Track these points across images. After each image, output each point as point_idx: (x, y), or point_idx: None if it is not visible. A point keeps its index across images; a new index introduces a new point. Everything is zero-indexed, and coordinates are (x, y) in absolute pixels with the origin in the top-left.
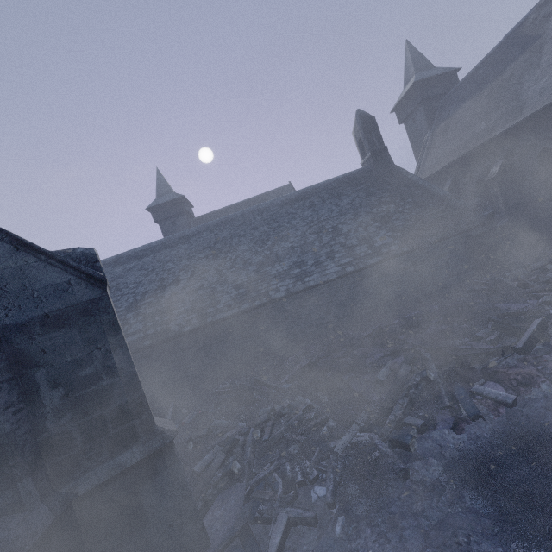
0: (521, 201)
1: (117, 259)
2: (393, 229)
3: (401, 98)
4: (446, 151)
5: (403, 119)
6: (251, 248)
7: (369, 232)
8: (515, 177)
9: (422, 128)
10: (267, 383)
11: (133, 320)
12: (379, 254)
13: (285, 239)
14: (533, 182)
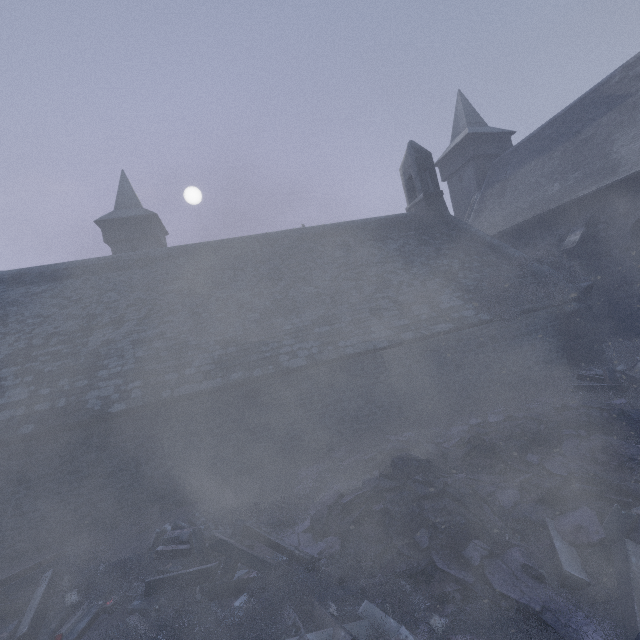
0: (601, 281)
1: (18, 275)
2: (462, 289)
3: (449, 151)
4: (503, 214)
5: (447, 175)
6: (253, 288)
7: (429, 288)
8: (596, 251)
9: (469, 189)
10: (273, 540)
11: (12, 381)
12: (449, 320)
13: (306, 281)
14: (620, 259)
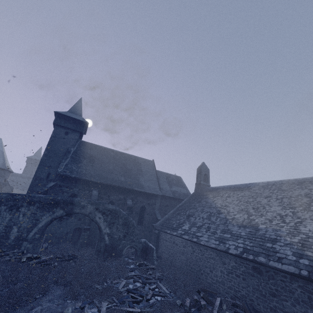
0: None
1: None
2: None
3: None
4: None
5: None
6: None
7: None
8: None
9: None
10: None
11: None
12: None
13: None
14: None
